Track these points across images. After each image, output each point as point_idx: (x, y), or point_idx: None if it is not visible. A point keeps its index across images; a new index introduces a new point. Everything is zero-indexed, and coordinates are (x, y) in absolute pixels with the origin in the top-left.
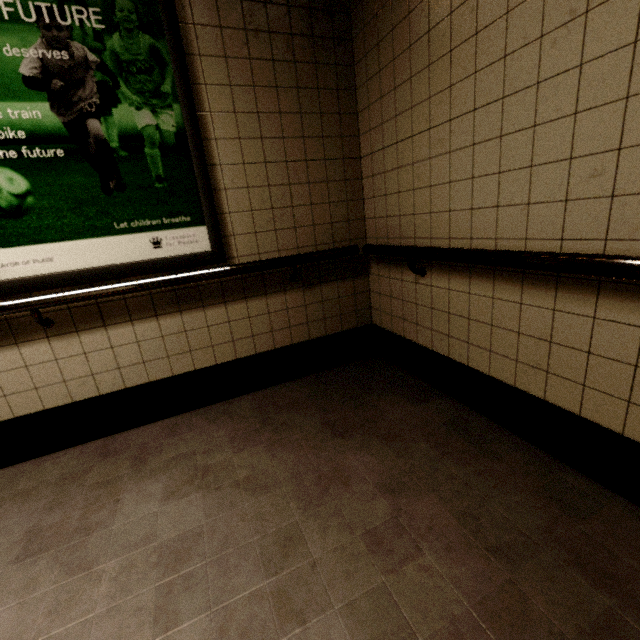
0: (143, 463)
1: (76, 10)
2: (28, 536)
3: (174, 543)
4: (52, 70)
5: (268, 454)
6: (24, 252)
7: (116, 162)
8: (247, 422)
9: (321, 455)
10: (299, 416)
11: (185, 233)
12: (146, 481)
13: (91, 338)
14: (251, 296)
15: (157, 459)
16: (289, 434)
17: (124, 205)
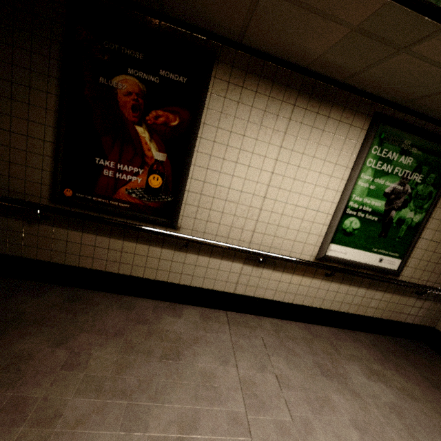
0: (337, 350)
1: (416, 175)
2: (316, 365)
3: (391, 405)
4: (394, 192)
5: (402, 379)
6: (340, 248)
7: (390, 227)
8: (374, 352)
9: (433, 395)
10: (402, 363)
11: (392, 260)
12: (348, 362)
13: (333, 285)
14: (395, 293)
15: (343, 351)
16: (405, 372)
17: (381, 243)
